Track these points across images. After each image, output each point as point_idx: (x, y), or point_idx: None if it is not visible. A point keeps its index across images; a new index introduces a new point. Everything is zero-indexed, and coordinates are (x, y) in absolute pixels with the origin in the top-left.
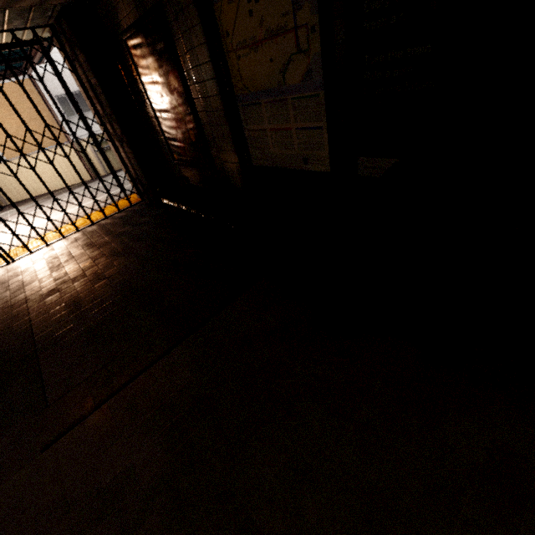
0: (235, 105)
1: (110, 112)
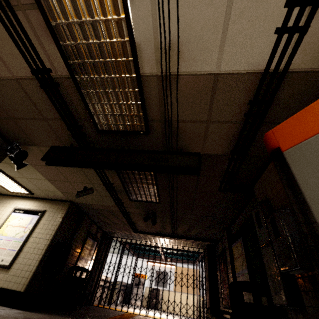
0: (235, 276)
1: (207, 276)
